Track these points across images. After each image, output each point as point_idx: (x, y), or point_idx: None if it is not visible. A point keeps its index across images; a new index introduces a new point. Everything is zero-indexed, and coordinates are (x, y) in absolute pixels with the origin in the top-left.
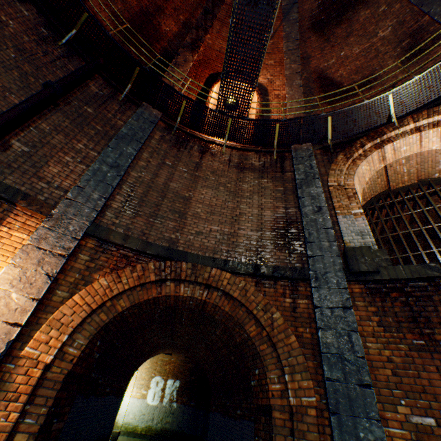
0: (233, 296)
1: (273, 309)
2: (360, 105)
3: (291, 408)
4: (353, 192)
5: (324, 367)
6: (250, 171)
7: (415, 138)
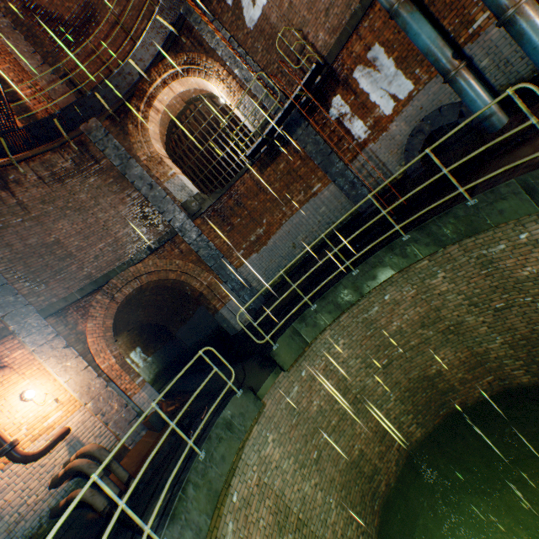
0: (153, 271)
1: (174, 260)
2: (114, 74)
3: (207, 286)
4: (160, 158)
5: (208, 264)
6: (71, 177)
7: (167, 90)
